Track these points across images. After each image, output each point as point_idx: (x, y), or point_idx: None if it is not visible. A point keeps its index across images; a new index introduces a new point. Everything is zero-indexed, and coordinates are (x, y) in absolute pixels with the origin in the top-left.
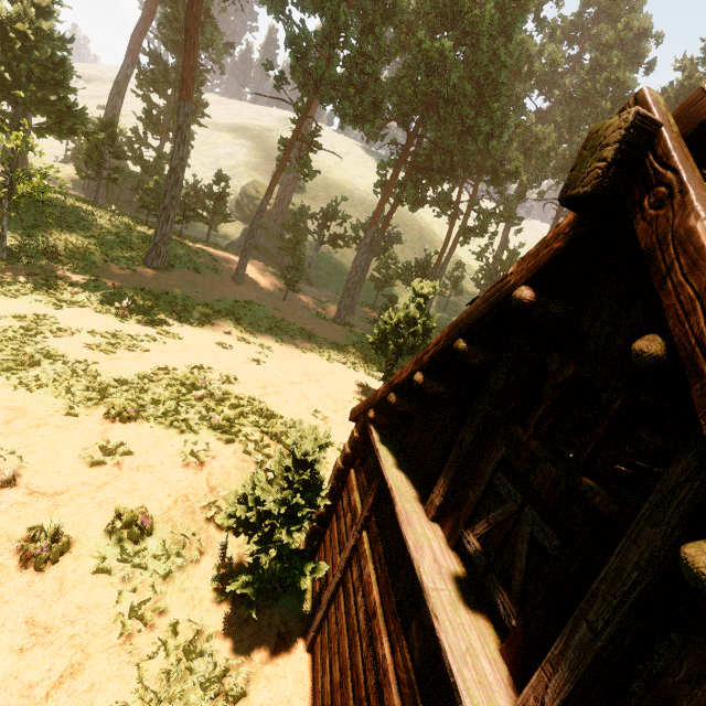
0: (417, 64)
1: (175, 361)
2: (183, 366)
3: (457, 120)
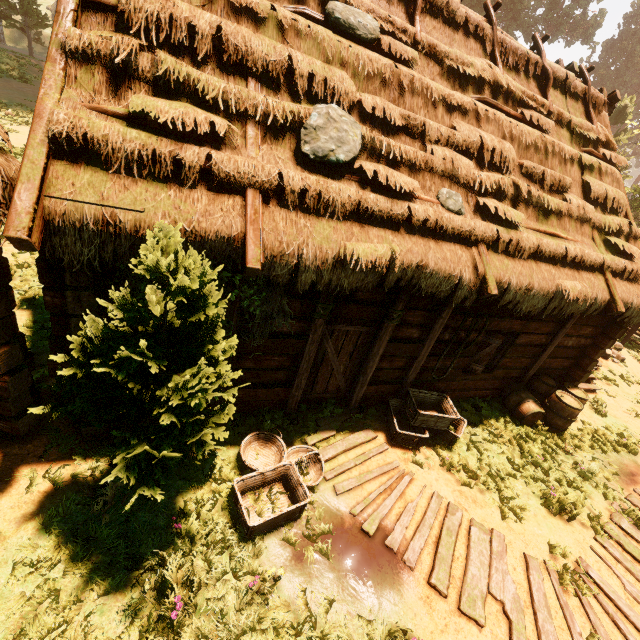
0: None
1: (12, 142)
2: (20, 145)
3: None
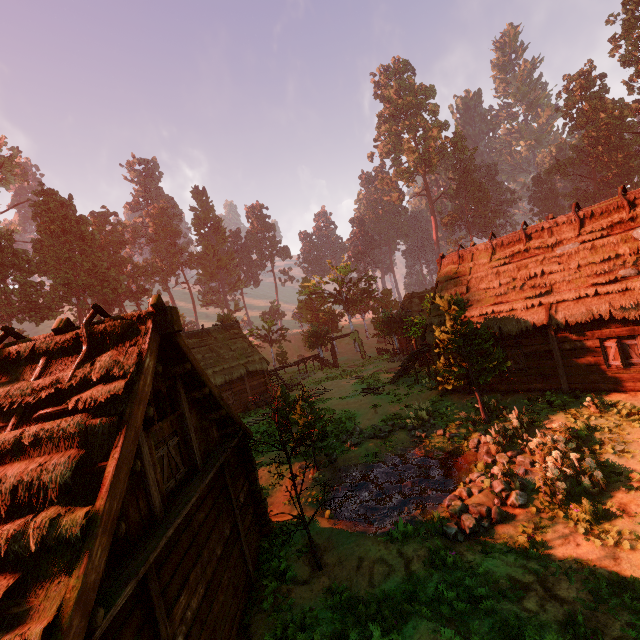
0: (59, 287)
1: None
2: None
3: (95, 294)
